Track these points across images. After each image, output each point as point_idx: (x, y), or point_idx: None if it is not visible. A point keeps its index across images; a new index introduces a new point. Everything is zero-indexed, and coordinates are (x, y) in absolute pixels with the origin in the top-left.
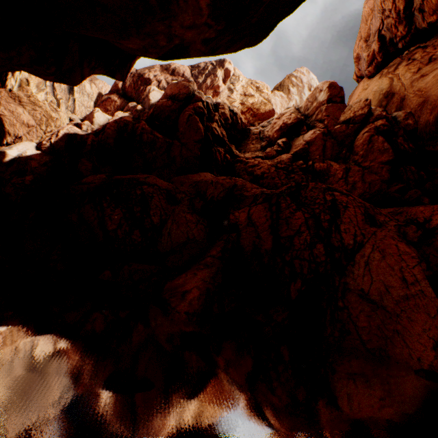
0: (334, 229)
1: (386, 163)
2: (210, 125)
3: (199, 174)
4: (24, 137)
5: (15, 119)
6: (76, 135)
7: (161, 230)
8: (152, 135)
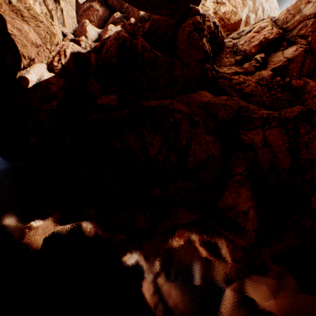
0: None
1: None
2: (202, 41)
3: (200, 94)
4: (35, 58)
5: (24, 39)
6: (80, 54)
7: (187, 150)
8: (152, 53)
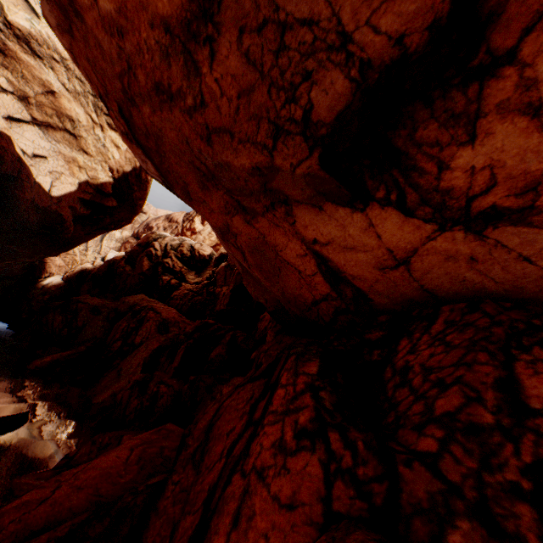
0: (135, 333)
1: (231, 291)
2: (162, 261)
3: (134, 296)
4: (56, 273)
5: (53, 264)
6: (87, 270)
7: (82, 330)
8: (124, 269)
